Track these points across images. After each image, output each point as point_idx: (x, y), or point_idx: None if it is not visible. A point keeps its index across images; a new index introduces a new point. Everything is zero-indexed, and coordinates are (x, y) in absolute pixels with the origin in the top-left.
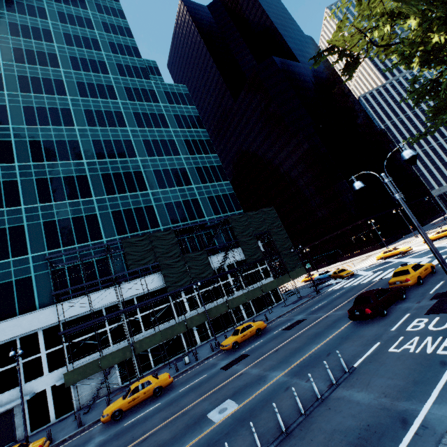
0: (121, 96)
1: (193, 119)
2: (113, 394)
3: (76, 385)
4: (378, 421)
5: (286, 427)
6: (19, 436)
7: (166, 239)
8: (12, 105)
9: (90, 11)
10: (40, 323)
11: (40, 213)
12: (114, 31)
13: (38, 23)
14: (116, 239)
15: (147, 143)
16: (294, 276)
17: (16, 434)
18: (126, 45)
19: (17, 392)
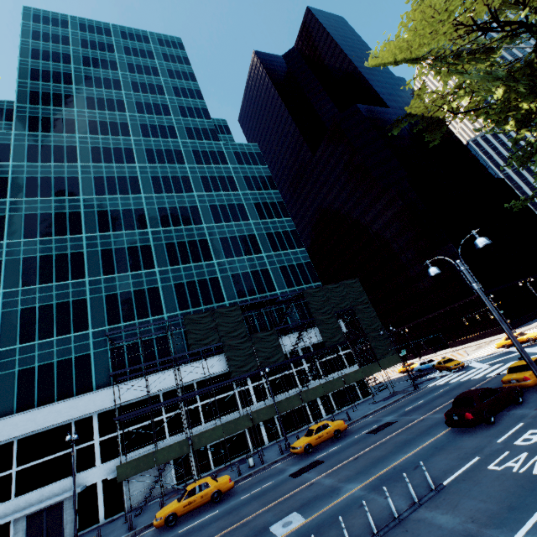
0: (189, 160)
1: (264, 179)
2: (167, 497)
3: (128, 482)
4: None
5: None
6: (66, 535)
7: (231, 316)
8: (84, 176)
9: (162, 78)
10: (96, 405)
11: (103, 285)
12: (185, 94)
13: (112, 95)
14: (178, 314)
15: (213, 208)
16: (385, 365)
17: (64, 532)
18: (196, 107)
19: (68, 482)
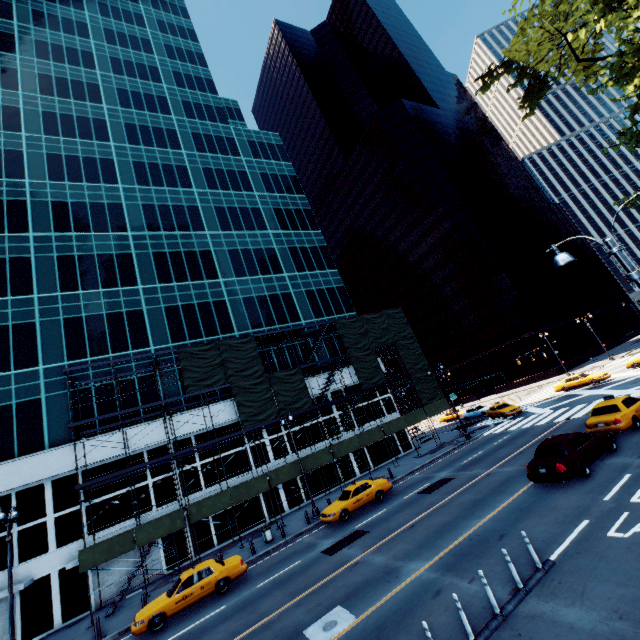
0: (187, 145)
1: (287, 180)
2: (153, 587)
3: (97, 570)
4: None
5: None
6: None
7: (243, 350)
8: (31, 151)
9: (149, 30)
10: (49, 469)
11: (61, 305)
12: (182, 57)
13: (75, 43)
14: (170, 347)
15: (220, 211)
16: (431, 412)
17: None
18: (197, 76)
19: (6, 577)
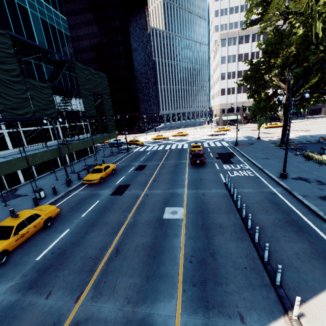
0: None
1: None
2: None
3: None
4: (266, 195)
5: (234, 206)
6: None
7: None
8: None
9: None
10: None
11: None
12: None
13: None
14: None
15: None
16: (111, 137)
17: None
18: None
19: None
